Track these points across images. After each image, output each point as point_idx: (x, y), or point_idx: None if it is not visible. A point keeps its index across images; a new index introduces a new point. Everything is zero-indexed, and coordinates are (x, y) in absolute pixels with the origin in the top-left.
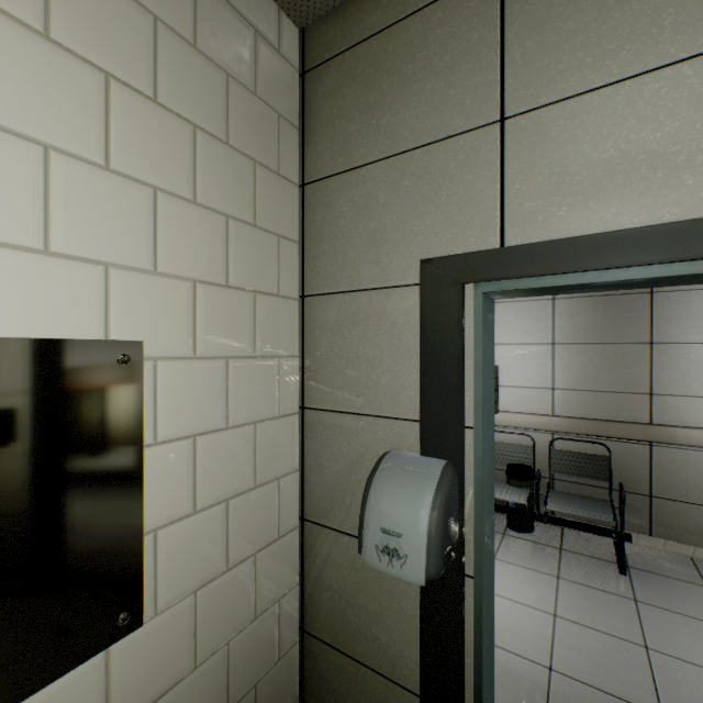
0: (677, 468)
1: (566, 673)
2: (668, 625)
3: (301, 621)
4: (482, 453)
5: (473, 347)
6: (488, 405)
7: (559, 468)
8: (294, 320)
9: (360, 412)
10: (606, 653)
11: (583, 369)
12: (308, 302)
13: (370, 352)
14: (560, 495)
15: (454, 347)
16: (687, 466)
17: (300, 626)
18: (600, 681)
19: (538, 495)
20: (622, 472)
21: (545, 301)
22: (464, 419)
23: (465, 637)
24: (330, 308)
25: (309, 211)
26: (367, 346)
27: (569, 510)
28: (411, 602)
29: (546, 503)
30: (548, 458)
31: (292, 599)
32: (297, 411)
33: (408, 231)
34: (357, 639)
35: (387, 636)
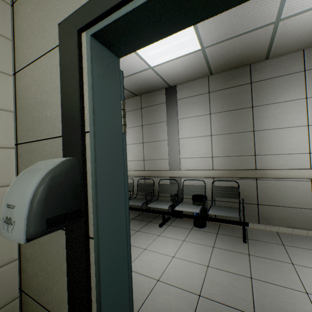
0: (268, 189)
1: (207, 297)
2: (263, 265)
3: (20, 284)
4: (95, 148)
5: (87, 75)
6: (108, 120)
7: (216, 195)
8: (9, 88)
9: (40, 139)
10: (231, 283)
11: (225, 146)
12: (17, 76)
13: (43, 97)
14: (216, 207)
15: (75, 76)
16: (272, 188)
17: (20, 287)
18: (225, 299)
19: (206, 208)
20: (245, 194)
21: (206, 115)
22: (84, 126)
23: (91, 283)
24: (25, 76)
25: (15, 19)
26: (41, 94)
27: (219, 213)
28: (66, 262)
29: (208, 211)
30: (211, 190)
31: (11, 270)
32: (13, 147)
33: (55, 10)
34: (43, 292)
35: (56, 288)
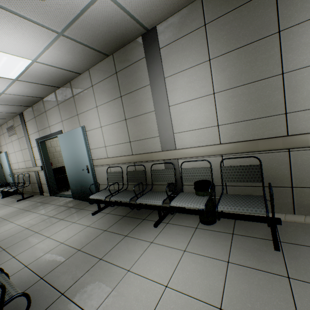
0: (309, 164)
1: None
2: None
3: None
4: None
5: None
6: None
7: (228, 178)
8: None
9: None
10: None
11: (236, 106)
12: None
13: None
14: (229, 198)
15: None
16: None
17: None
18: None
19: (215, 200)
20: (270, 174)
21: (204, 63)
22: None
23: None
24: None
25: None
26: None
27: (233, 209)
28: None
29: (217, 206)
30: (220, 173)
31: None
32: None
33: None
34: None
35: None
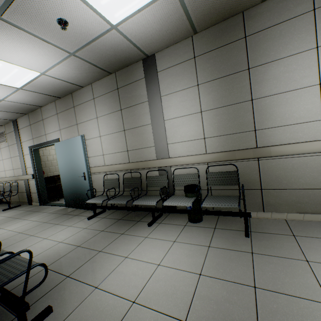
0: (273, 170)
1: None
2: (270, 267)
3: None
4: None
5: None
6: None
7: (212, 182)
8: None
9: None
10: (228, 298)
11: (218, 123)
12: None
13: None
14: (212, 198)
15: None
16: (278, 168)
17: None
18: None
19: (201, 200)
20: (245, 179)
21: (194, 87)
22: None
23: None
24: None
25: None
26: None
27: (214, 205)
28: None
29: (202, 203)
30: (206, 178)
31: None
32: None
33: None
34: None
35: None
